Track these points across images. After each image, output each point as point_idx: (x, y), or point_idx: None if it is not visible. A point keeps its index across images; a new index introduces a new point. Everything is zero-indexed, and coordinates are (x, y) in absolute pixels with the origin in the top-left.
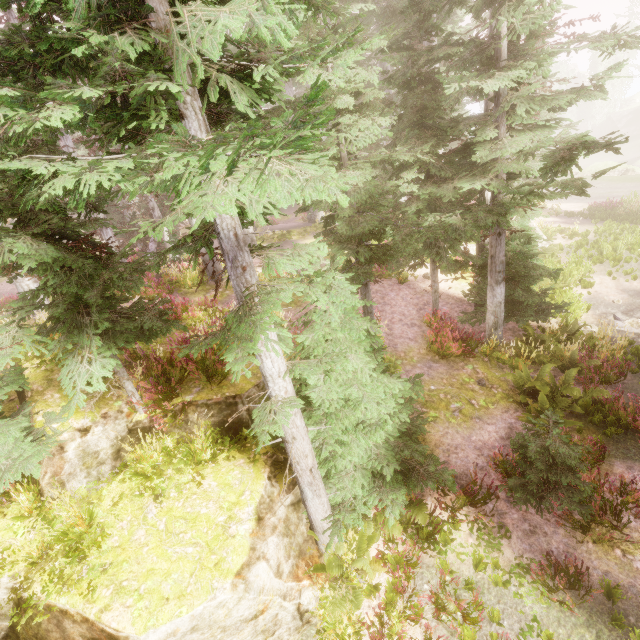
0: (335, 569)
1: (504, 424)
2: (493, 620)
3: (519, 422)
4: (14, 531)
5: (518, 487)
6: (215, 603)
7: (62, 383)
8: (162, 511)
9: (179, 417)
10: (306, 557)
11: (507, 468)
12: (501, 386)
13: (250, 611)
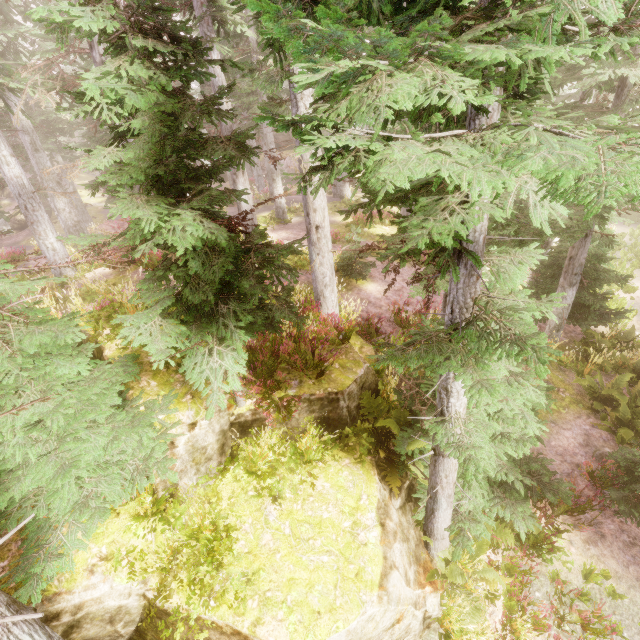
0: (458, 577)
1: (580, 430)
2: (613, 631)
3: (594, 429)
4: (133, 532)
5: (621, 500)
6: (366, 617)
7: (188, 376)
8: (282, 514)
9: (293, 415)
10: (422, 562)
11: (598, 477)
12: (567, 390)
13: (391, 622)
